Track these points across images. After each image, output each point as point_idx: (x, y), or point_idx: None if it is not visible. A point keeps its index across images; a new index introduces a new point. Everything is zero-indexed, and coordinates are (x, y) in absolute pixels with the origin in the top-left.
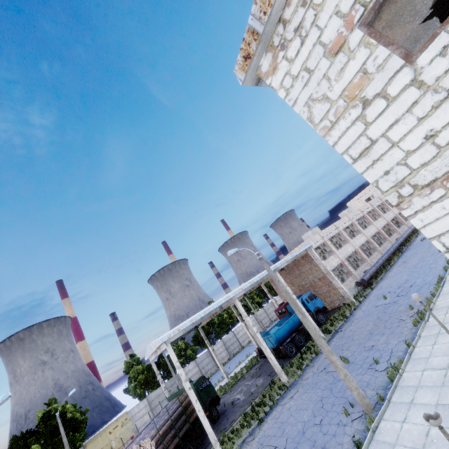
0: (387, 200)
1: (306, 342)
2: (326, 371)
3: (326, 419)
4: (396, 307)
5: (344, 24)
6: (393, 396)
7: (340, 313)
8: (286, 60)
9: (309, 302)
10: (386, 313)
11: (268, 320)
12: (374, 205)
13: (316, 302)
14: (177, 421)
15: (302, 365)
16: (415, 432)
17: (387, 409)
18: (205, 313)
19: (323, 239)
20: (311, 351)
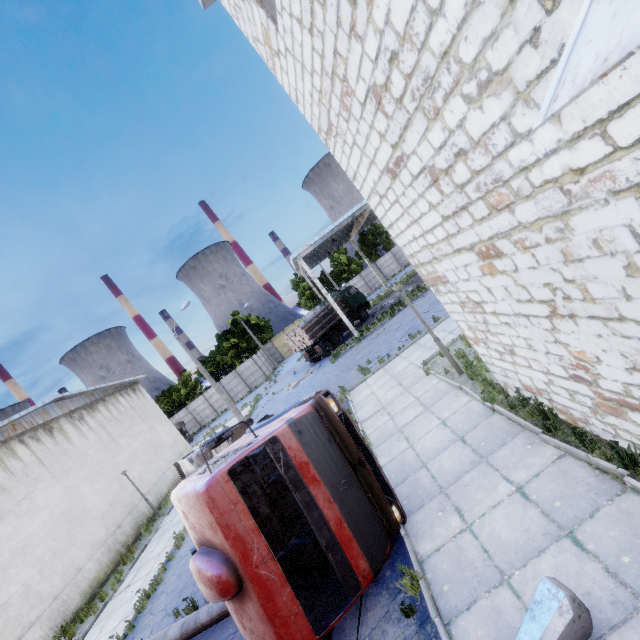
0: None
1: None
2: None
3: (434, 309)
4: None
5: None
6: None
7: None
8: None
9: None
10: None
11: None
12: None
13: None
14: (324, 319)
15: None
16: None
17: None
18: (334, 226)
19: None
20: None
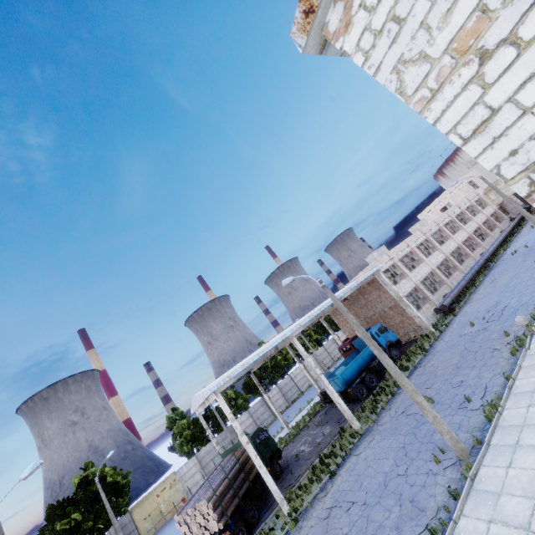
0: (467, 209)
1: (378, 381)
2: (407, 414)
3: (412, 468)
4: (486, 335)
5: None
6: (492, 438)
7: (418, 347)
8: (364, 10)
9: (380, 335)
10: (475, 342)
11: (330, 360)
12: (453, 215)
13: (387, 335)
14: (235, 479)
15: (376, 408)
16: (525, 478)
17: (487, 453)
18: (258, 355)
19: (393, 260)
20: (385, 392)
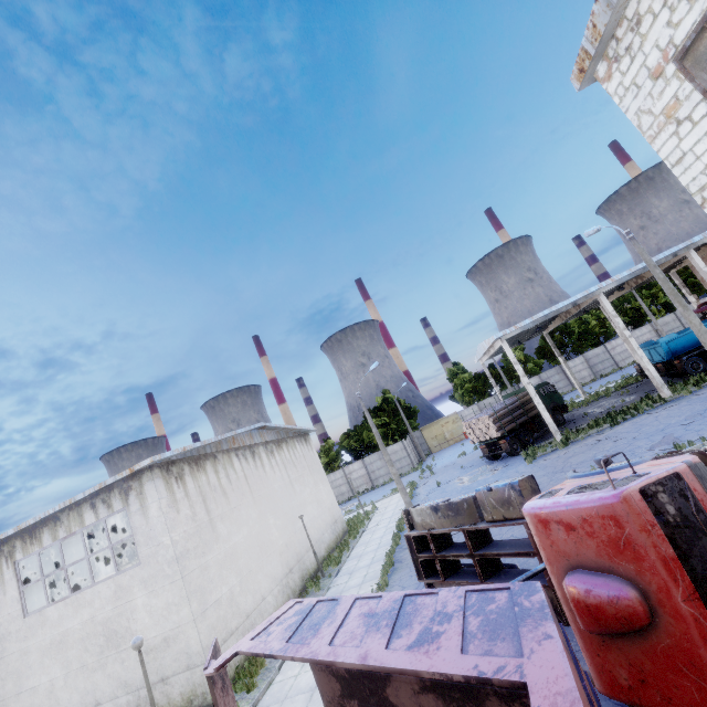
0: None
1: None
2: None
3: (698, 422)
4: None
5: (662, 57)
6: None
7: None
8: (619, 73)
9: None
10: None
11: None
12: None
13: None
14: (514, 412)
15: (704, 382)
16: None
17: None
18: (550, 310)
19: None
20: None
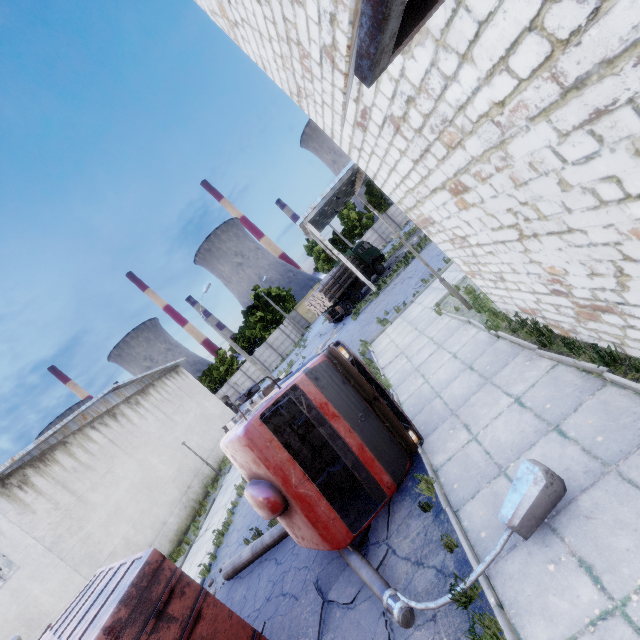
0: None
1: None
2: None
3: None
4: None
5: None
6: None
7: None
8: None
9: None
10: None
11: None
12: None
13: None
14: (340, 279)
15: None
16: None
17: None
18: (334, 183)
19: None
20: None
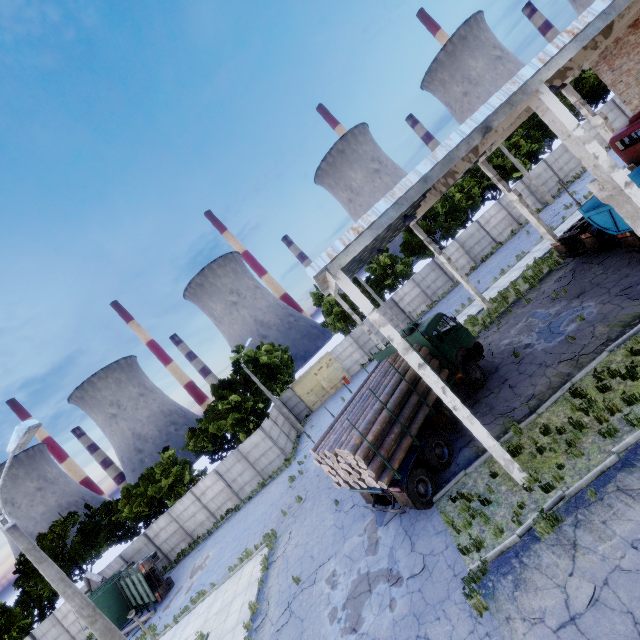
0: None
1: None
2: None
3: None
4: None
5: None
6: None
7: None
8: None
9: None
10: None
11: (555, 185)
12: None
13: None
14: (400, 407)
15: None
16: None
17: None
18: (432, 160)
19: None
20: None
